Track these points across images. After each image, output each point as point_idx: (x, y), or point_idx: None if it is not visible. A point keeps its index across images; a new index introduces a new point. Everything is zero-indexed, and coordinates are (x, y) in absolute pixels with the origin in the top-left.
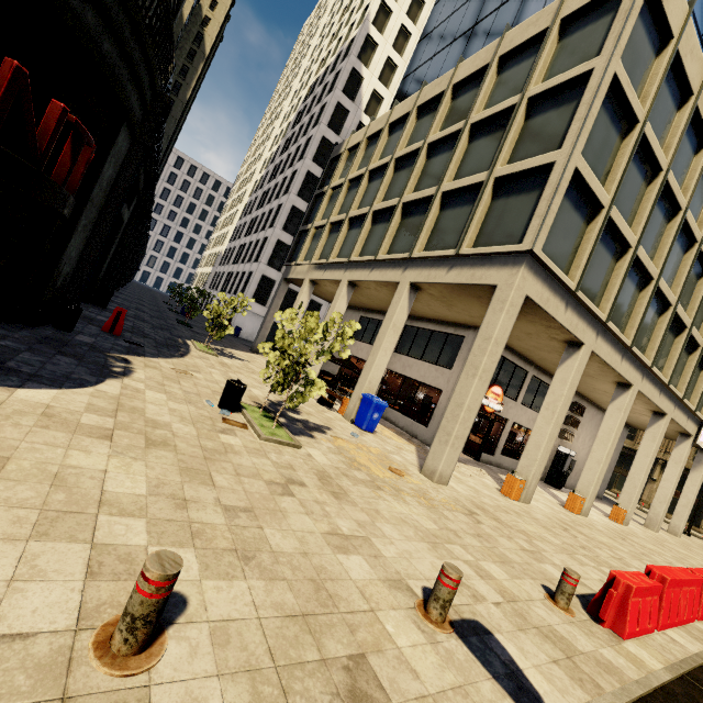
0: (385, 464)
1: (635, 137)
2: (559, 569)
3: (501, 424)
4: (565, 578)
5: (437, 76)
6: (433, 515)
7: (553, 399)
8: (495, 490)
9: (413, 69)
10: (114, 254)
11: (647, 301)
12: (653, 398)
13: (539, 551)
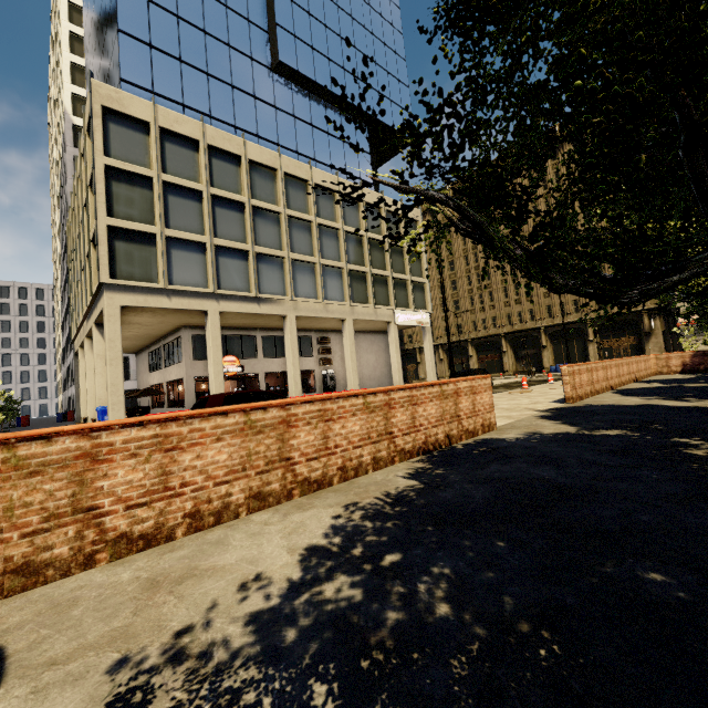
0: None
1: (156, 187)
2: None
3: None
4: None
5: None
6: None
7: (209, 351)
8: None
9: None
10: None
11: (253, 265)
12: (318, 315)
13: None
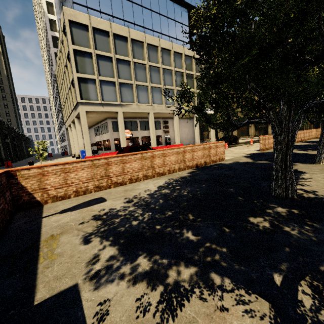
0: None
1: (94, 57)
2: None
3: None
4: None
5: None
6: None
7: (119, 128)
8: None
9: None
10: (4, 150)
11: (135, 90)
12: (163, 112)
13: None
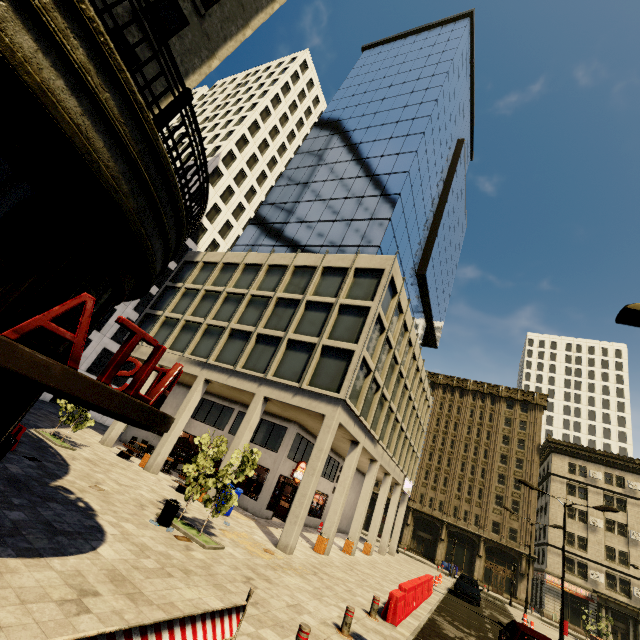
0: (259, 546)
1: (384, 337)
2: (363, 598)
3: (288, 480)
4: (374, 601)
5: (277, 240)
6: (305, 580)
7: (344, 478)
8: (310, 549)
9: (258, 222)
10: None
11: (386, 413)
12: (386, 466)
13: (351, 589)
